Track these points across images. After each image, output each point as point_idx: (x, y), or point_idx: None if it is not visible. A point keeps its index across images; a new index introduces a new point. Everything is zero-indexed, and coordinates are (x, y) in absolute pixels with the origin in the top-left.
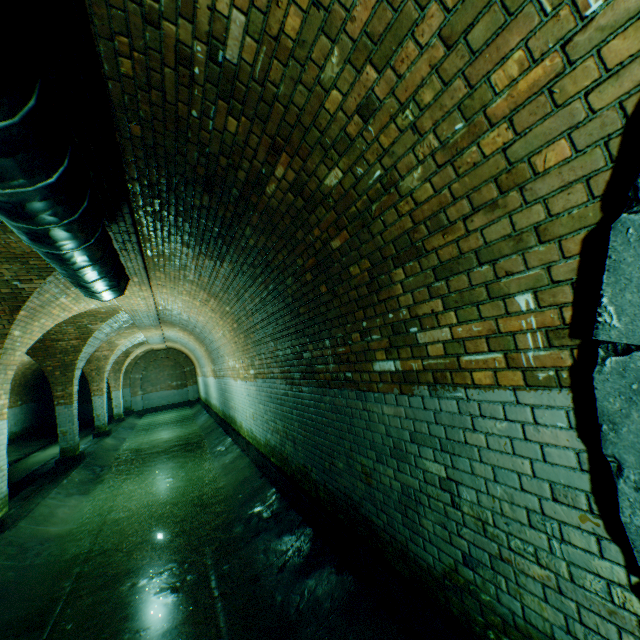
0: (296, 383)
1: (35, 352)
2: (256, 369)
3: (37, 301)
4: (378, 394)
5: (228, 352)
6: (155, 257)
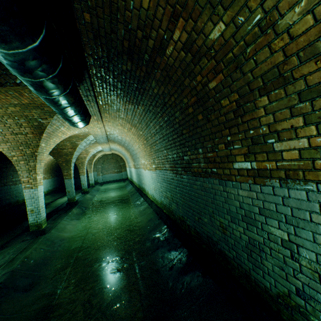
0: (179, 173)
1: (54, 154)
2: (156, 165)
3: (50, 129)
4: (235, 182)
5: (141, 156)
6: (103, 105)
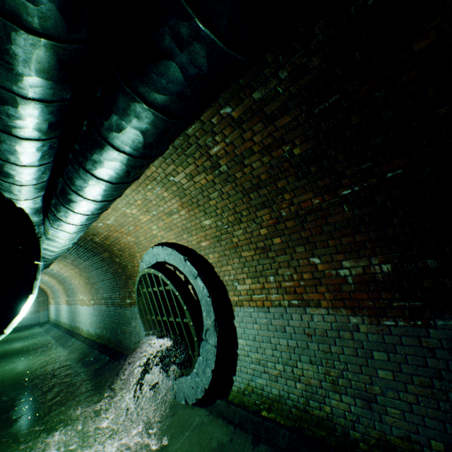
0: (109, 306)
1: None
2: (95, 300)
3: None
4: (127, 308)
5: (80, 291)
6: None
